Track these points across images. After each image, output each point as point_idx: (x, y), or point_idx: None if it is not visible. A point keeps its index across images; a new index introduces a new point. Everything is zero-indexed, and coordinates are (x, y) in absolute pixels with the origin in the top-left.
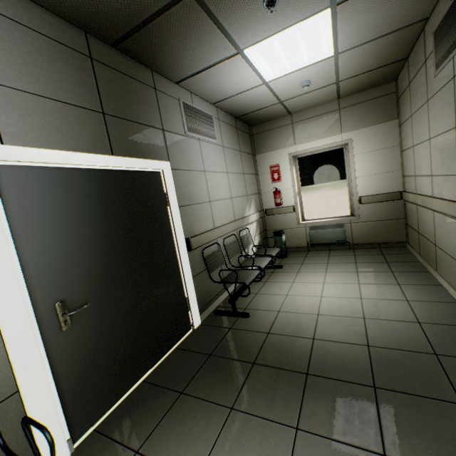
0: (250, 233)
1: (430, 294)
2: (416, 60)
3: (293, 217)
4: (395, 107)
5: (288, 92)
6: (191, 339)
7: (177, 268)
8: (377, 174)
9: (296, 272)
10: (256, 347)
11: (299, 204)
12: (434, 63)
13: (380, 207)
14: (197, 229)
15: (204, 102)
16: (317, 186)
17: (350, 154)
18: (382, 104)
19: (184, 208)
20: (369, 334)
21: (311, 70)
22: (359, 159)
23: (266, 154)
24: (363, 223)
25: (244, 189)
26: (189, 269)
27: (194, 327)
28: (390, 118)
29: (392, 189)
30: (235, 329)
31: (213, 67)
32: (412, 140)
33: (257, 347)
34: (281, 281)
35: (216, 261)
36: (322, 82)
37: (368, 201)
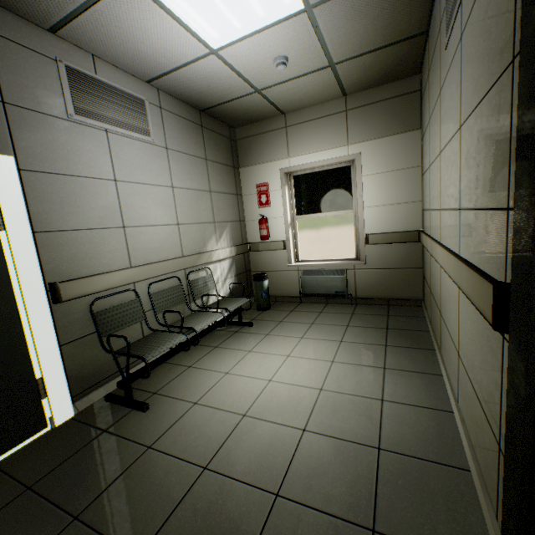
0: (212, 275)
1: (419, 391)
2: (433, 31)
3: (284, 256)
4: (418, 112)
5: (262, 74)
6: (32, 448)
7: (15, 333)
8: (390, 204)
9: (264, 334)
10: (108, 477)
11: (293, 239)
12: (445, 25)
13: (393, 251)
14: (85, 268)
15: (126, 77)
16: (316, 216)
17: (358, 174)
18: (402, 106)
19: (53, 235)
20: (293, 467)
21: (280, 35)
22: (369, 183)
23: (253, 168)
24: (370, 270)
25: (208, 213)
26: (52, 333)
27: (55, 424)
28: (411, 127)
29: (409, 227)
30: (109, 434)
31: (97, 4)
32: (429, 158)
33: (110, 478)
34: (235, 348)
35: (125, 317)
36: (308, 61)
37: (376, 241)
